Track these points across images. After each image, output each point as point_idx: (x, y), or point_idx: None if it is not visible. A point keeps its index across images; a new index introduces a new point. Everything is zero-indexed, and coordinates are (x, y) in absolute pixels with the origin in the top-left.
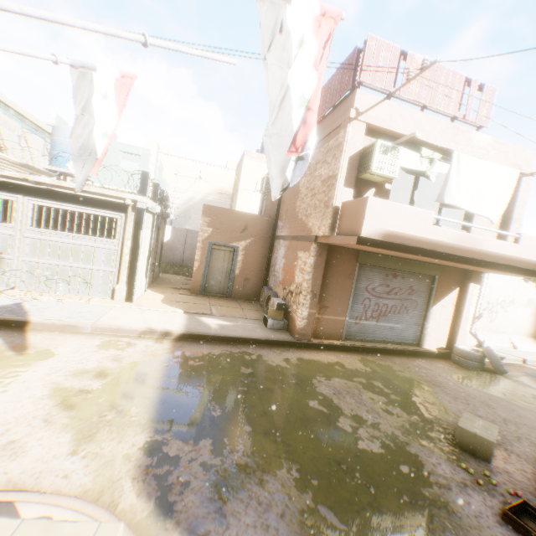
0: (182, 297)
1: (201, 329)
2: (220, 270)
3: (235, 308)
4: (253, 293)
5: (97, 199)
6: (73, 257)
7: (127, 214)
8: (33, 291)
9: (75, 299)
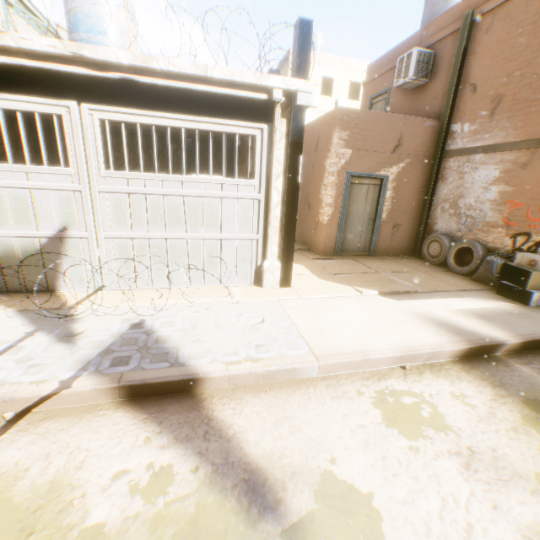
0: (326, 265)
1: (471, 331)
2: (360, 215)
3: (416, 273)
4: (403, 245)
5: (217, 97)
6: (186, 221)
7: (273, 125)
8: (133, 290)
9: (212, 296)
